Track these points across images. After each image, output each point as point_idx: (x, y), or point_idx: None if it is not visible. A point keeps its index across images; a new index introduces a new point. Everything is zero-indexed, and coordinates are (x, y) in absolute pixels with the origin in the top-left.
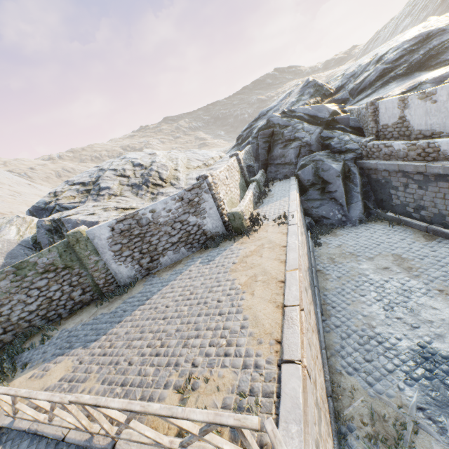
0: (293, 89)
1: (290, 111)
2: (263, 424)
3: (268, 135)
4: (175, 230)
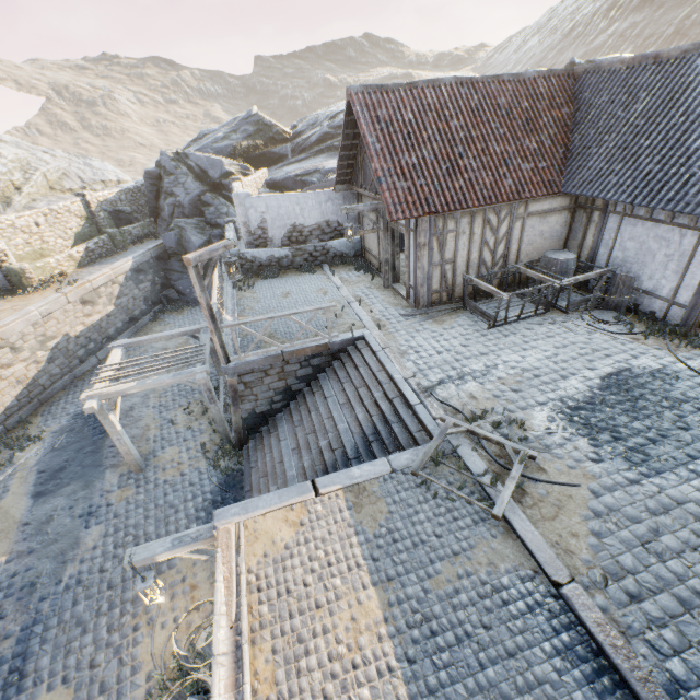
0: (241, 115)
1: (185, 154)
2: None
3: (155, 177)
4: None
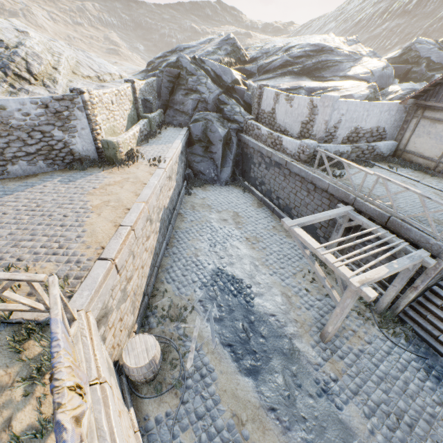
0: (215, 37)
1: (200, 59)
2: (48, 278)
3: (174, 75)
4: (33, 139)
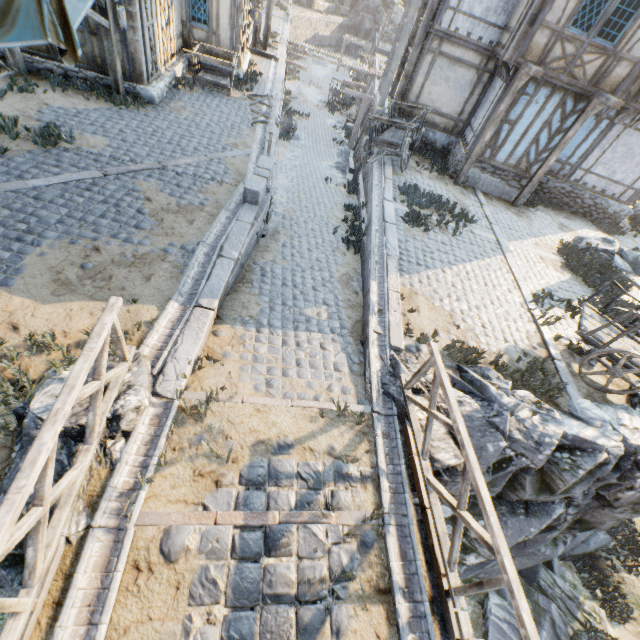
0: None
1: None
2: None
3: None
4: None
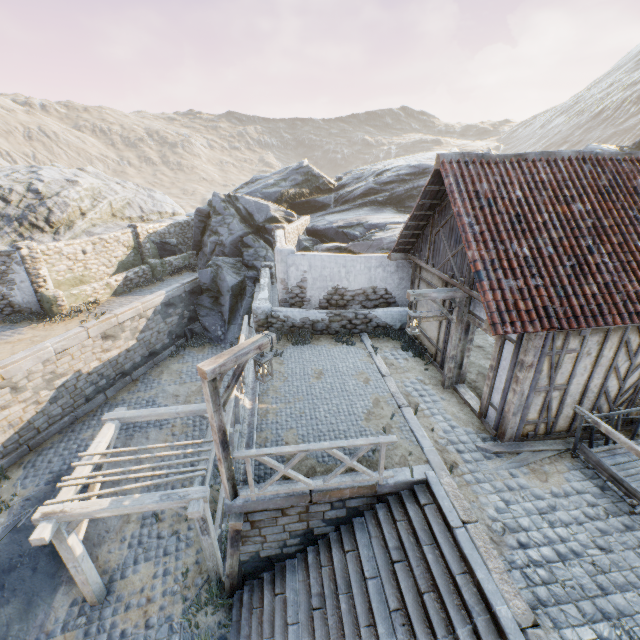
0: (293, 166)
1: (236, 197)
2: None
3: (204, 215)
4: None
